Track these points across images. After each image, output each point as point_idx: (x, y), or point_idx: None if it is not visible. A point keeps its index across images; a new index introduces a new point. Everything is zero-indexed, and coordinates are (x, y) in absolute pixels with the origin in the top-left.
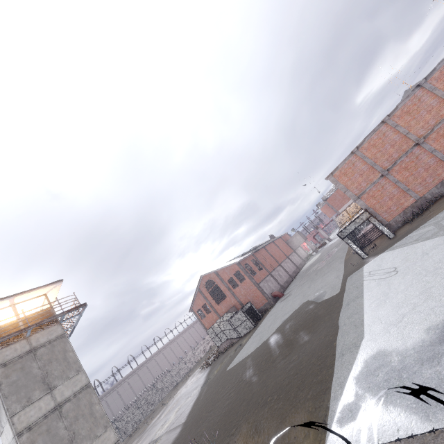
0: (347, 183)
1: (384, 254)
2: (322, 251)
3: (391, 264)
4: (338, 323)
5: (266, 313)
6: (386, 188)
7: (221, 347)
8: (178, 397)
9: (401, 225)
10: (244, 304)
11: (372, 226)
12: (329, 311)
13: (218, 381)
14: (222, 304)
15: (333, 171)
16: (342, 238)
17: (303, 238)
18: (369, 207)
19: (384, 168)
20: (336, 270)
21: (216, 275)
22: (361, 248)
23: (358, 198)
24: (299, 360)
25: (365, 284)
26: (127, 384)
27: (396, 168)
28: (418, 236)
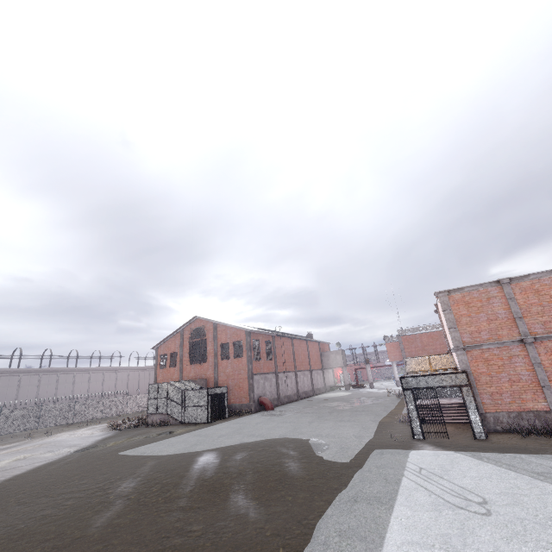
0: (461, 318)
1: (459, 457)
2: (354, 392)
3: (474, 485)
4: (314, 526)
5: (236, 416)
6: (514, 362)
7: (152, 417)
8: (47, 441)
9: (501, 430)
10: (219, 385)
11: (449, 402)
12: (314, 483)
13: (94, 461)
14: (194, 367)
15: (453, 290)
16: (404, 387)
17: (343, 362)
18: (471, 371)
19: (531, 333)
20: (362, 427)
21: (213, 328)
22: (422, 420)
23: (463, 349)
24: (196, 542)
25: (406, 487)
26: (17, 380)
27: (549, 345)
28: (546, 470)
